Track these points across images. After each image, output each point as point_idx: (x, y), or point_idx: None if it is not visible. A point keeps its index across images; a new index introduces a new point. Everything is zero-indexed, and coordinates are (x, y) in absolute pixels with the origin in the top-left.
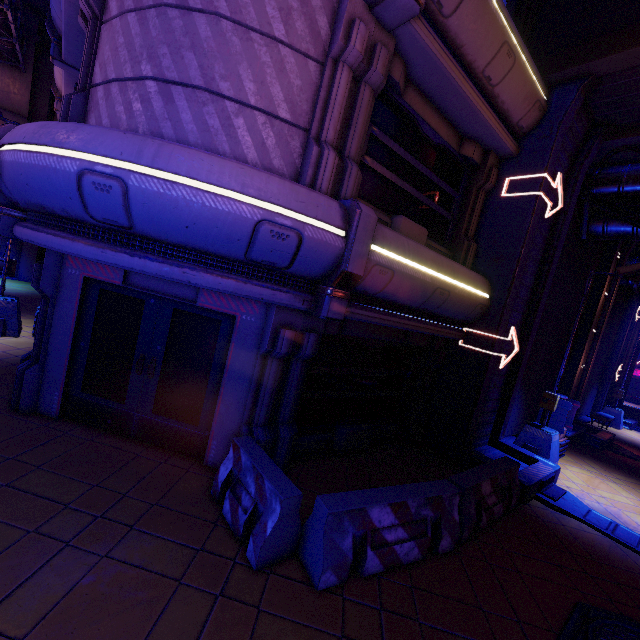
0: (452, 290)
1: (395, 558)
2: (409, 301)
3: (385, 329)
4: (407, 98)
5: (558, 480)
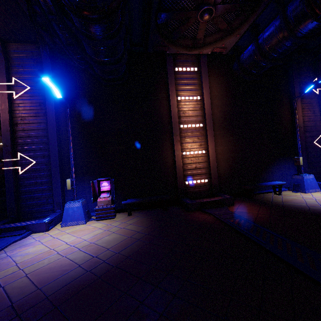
0: None
1: None
2: None
3: None
4: None
5: (53, 230)
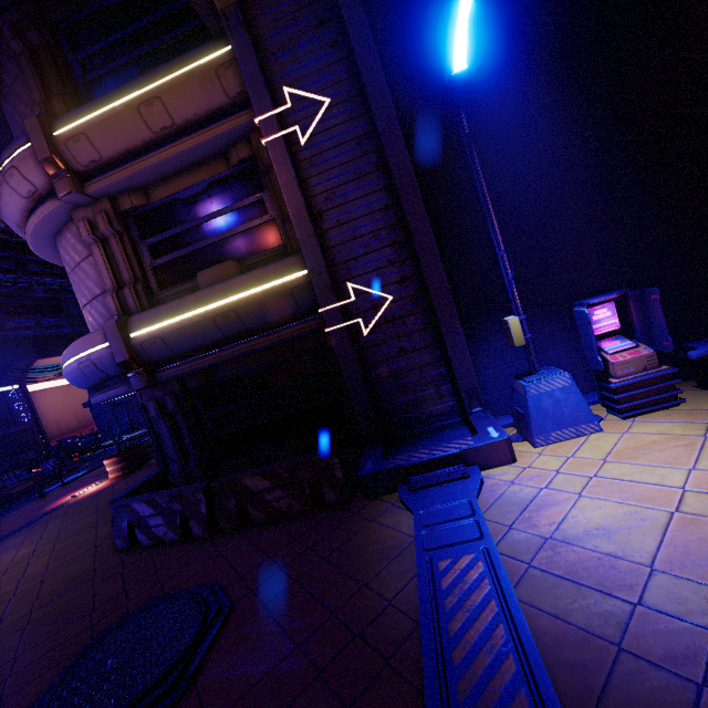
0: (235, 306)
1: (157, 537)
2: (208, 339)
3: (258, 356)
4: (154, 199)
5: (531, 458)
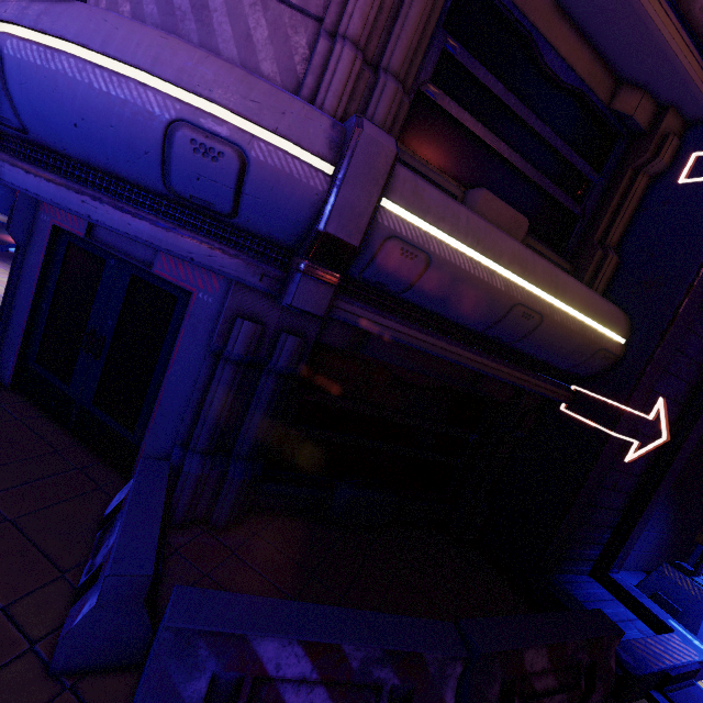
0: (548, 314)
1: None
2: (465, 317)
3: (437, 361)
4: None
5: None
